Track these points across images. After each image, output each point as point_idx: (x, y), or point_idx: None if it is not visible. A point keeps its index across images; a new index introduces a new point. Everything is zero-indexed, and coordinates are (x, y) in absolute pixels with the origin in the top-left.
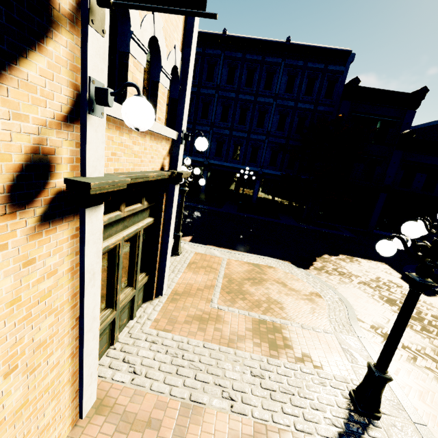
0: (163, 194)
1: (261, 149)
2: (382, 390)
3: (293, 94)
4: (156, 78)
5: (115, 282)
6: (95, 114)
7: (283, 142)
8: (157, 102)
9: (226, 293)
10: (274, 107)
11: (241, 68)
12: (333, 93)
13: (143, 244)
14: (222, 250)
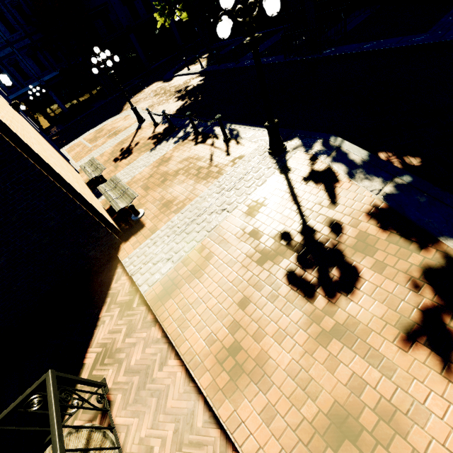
0: None
1: (20, 62)
2: (138, 112)
3: None
4: None
5: None
6: None
7: (28, 41)
8: None
9: (92, 142)
10: None
11: None
12: None
13: None
14: (77, 139)
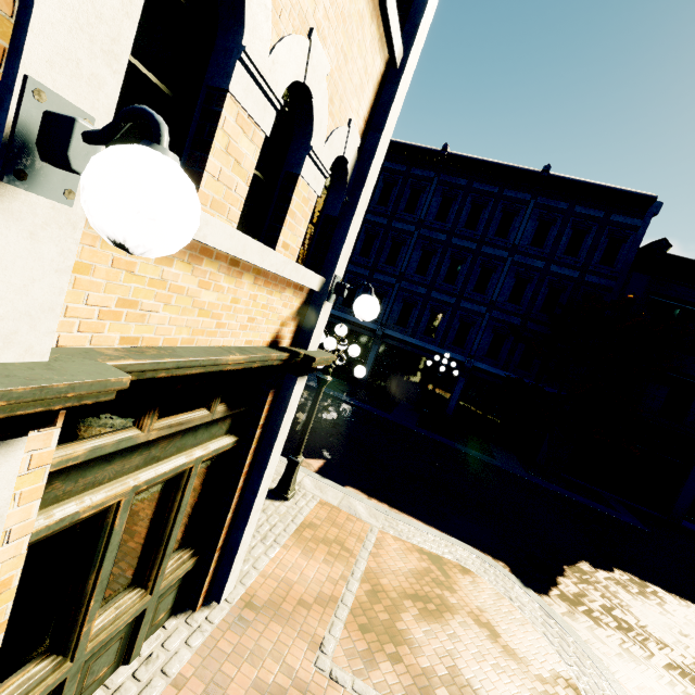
0: (267, 392)
1: (475, 327)
2: None
3: (545, 250)
4: (295, 167)
5: (86, 592)
6: (32, 188)
7: (517, 322)
8: (287, 214)
9: (358, 627)
10: (509, 265)
11: (462, 200)
12: (617, 258)
13: (202, 488)
14: (374, 506)
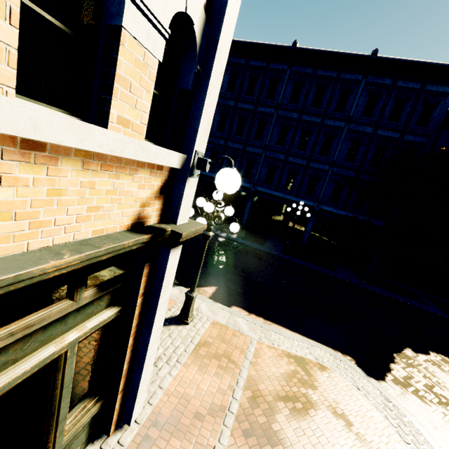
0: (142, 266)
1: (321, 180)
2: None
3: (373, 118)
4: (115, 17)
5: None
6: None
7: (352, 174)
8: (116, 81)
9: (242, 432)
10: (345, 133)
11: (309, 85)
12: (430, 120)
13: (95, 351)
14: (252, 322)
